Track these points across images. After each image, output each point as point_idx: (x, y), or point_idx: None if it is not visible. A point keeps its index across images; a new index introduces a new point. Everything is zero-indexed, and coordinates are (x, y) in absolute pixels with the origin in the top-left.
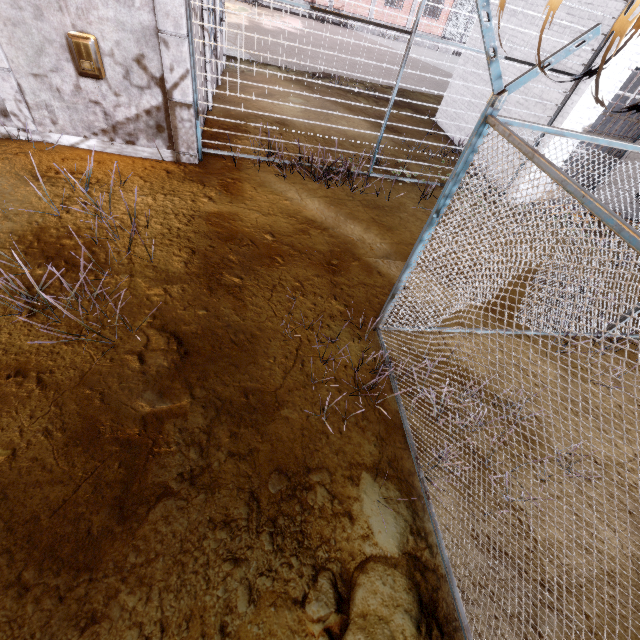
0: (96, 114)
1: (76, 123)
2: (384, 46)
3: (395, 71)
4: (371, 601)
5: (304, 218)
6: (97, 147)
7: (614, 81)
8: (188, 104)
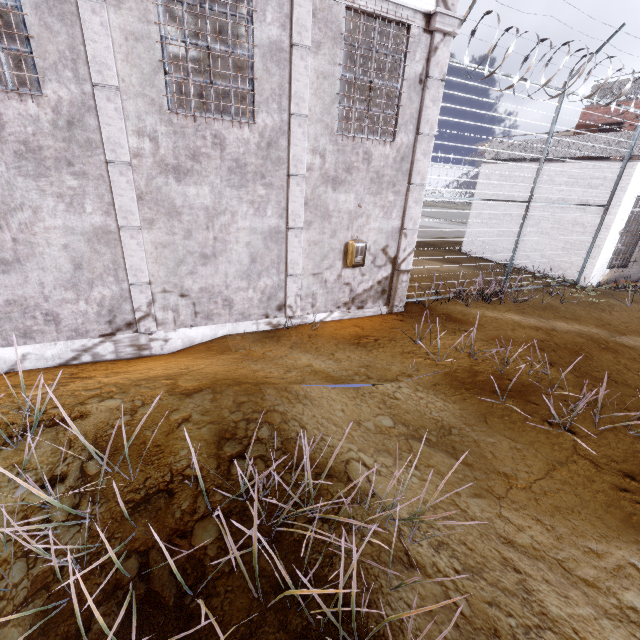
0: (344, 292)
1: (328, 302)
2: None
3: None
4: None
5: (530, 326)
6: (338, 317)
7: (629, 204)
8: (408, 270)
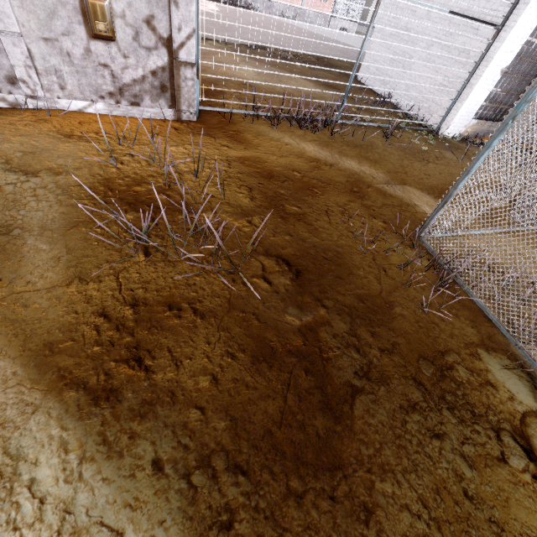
0: (104, 77)
1: (84, 87)
2: (288, 24)
3: (307, 43)
4: None
5: (310, 158)
6: (104, 110)
7: (527, 29)
8: (192, 63)
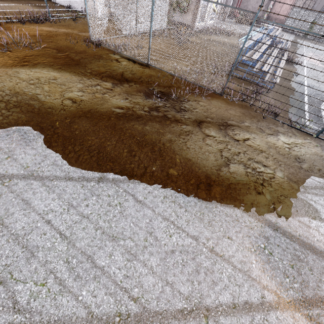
0: None
1: None
2: None
3: None
4: (121, 60)
5: (46, 31)
6: None
7: None
8: None
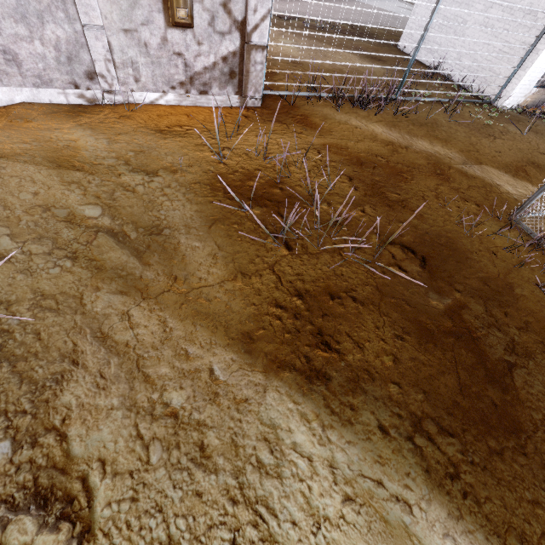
0: (177, 66)
1: (157, 78)
2: None
3: (336, 8)
4: None
5: (384, 140)
6: (174, 101)
7: None
8: (263, 46)
